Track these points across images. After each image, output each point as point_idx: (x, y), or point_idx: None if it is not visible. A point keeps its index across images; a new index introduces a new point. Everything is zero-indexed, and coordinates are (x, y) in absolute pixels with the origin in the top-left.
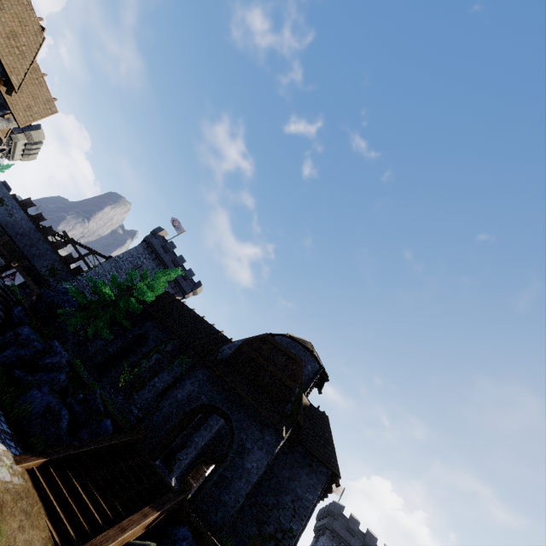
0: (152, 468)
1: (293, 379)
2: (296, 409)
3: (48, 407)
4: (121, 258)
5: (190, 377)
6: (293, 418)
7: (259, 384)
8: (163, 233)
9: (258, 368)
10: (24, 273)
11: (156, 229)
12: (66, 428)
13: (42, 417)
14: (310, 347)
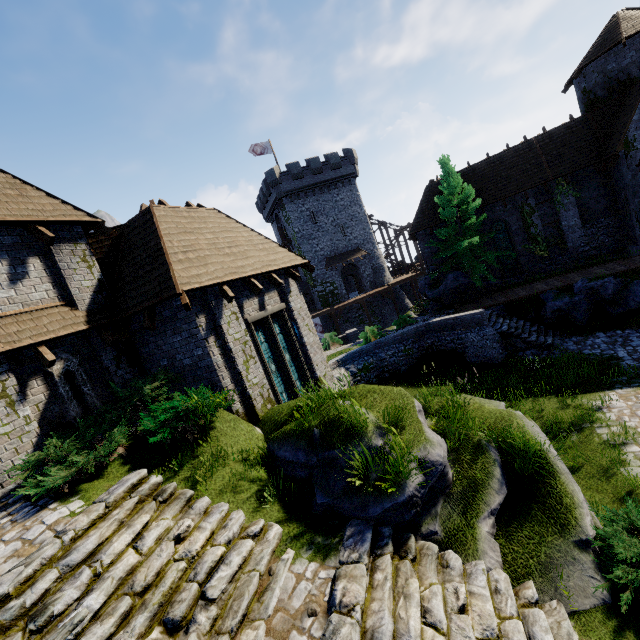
0: None
1: None
2: None
3: None
4: (300, 231)
5: (639, 185)
6: None
7: None
8: (276, 172)
9: None
10: (313, 316)
11: (268, 179)
12: None
13: None
14: None
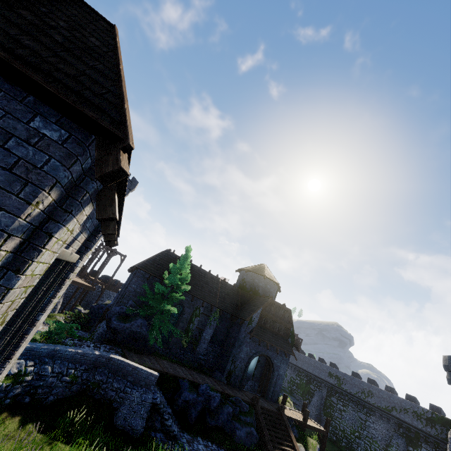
0: (269, 410)
1: (288, 323)
2: (293, 339)
3: (246, 432)
4: None
5: (243, 343)
6: (292, 344)
7: (276, 332)
8: None
9: (272, 323)
10: None
11: None
12: (256, 433)
13: (247, 437)
14: (274, 278)
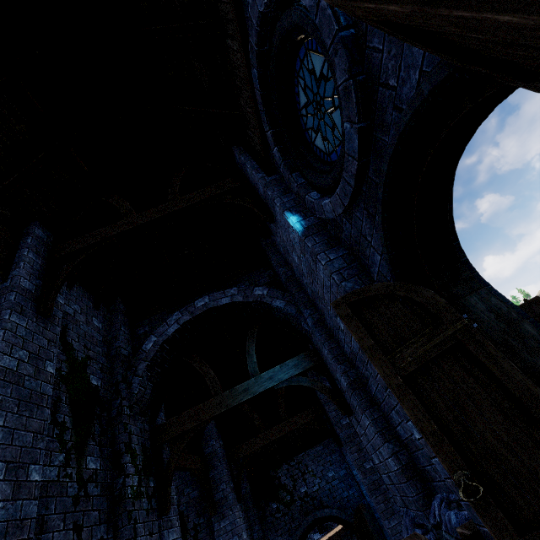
0: None
1: None
2: None
3: None
4: None
5: None
6: None
7: None
8: None
9: None
10: None
11: None
12: None
13: None
14: None
